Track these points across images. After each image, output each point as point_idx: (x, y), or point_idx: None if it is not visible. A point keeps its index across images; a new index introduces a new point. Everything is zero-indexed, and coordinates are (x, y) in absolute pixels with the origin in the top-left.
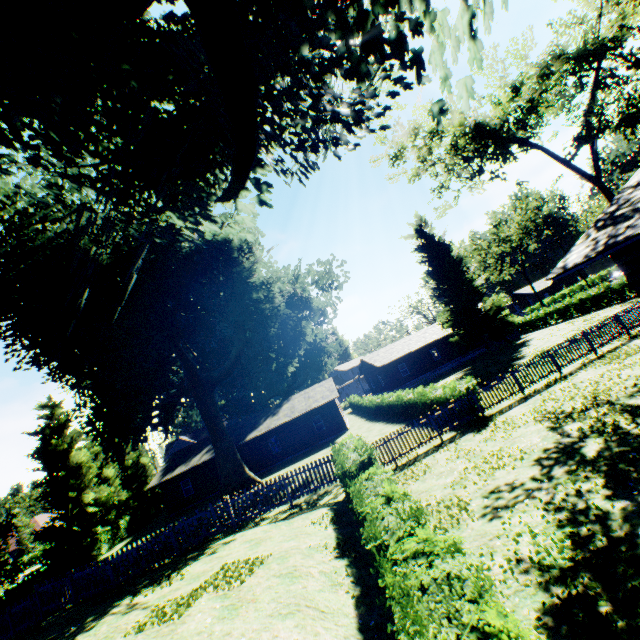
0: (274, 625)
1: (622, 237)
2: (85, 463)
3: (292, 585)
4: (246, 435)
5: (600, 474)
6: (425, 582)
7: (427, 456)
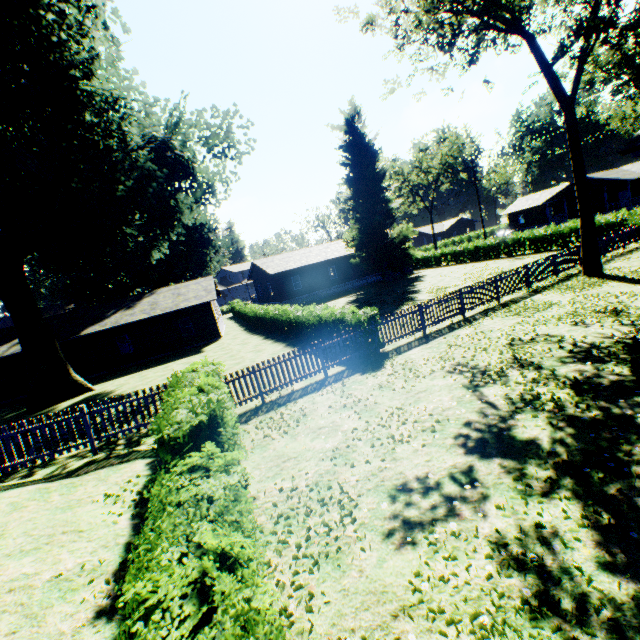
0: None
1: None
2: None
3: None
4: (83, 328)
5: (565, 492)
6: None
7: (305, 396)
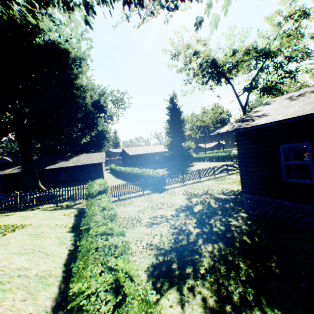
0: (13, 258)
1: (242, 127)
2: None
3: (35, 240)
4: (46, 166)
5: (196, 218)
6: (100, 246)
7: (134, 198)
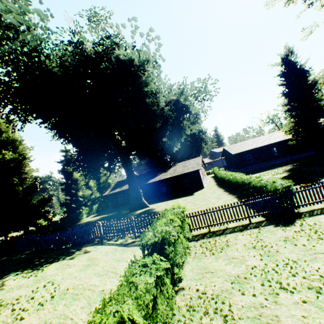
0: None
1: None
2: (80, 179)
3: None
4: (149, 180)
5: None
6: None
7: (232, 233)
